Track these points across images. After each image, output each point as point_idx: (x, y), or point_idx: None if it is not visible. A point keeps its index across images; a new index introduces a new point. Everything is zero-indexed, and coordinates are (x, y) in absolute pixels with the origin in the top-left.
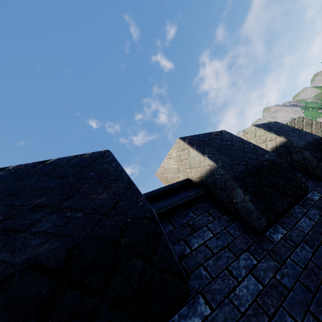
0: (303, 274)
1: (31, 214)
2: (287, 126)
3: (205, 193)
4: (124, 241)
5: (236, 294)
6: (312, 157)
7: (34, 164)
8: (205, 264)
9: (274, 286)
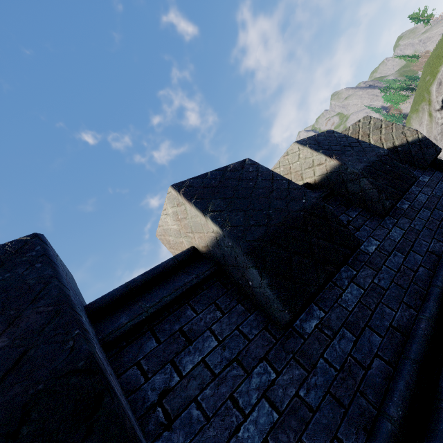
0: (337, 380)
1: None
2: (344, 137)
3: (213, 272)
4: (28, 431)
5: (238, 438)
6: (371, 187)
7: None
8: (199, 397)
9: (294, 410)
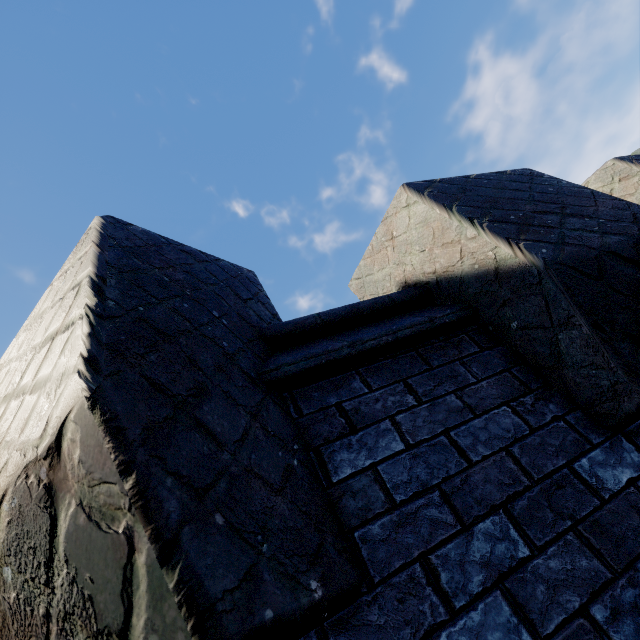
0: None
1: (541, 216)
2: None
3: None
4: None
5: None
6: None
7: (458, 178)
8: None
9: None
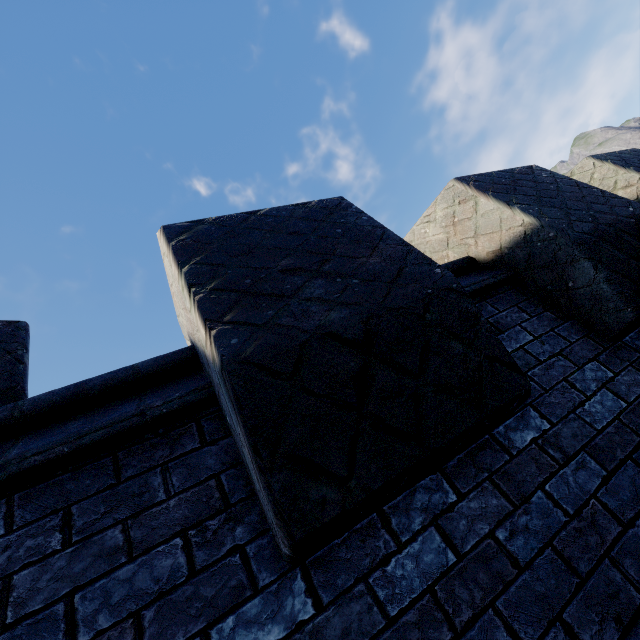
0: None
1: (287, 278)
2: None
3: (509, 277)
4: (431, 318)
5: (585, 410)
6: None
7: (241, 216)
8: (529, 373)
9: None
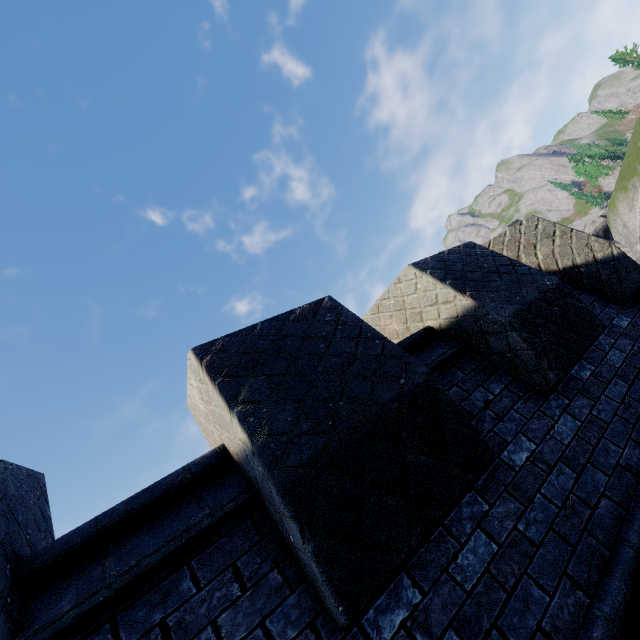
0: None
1: None
2: (490, 256)
3: (240, 504)
4: None
5: None
6: (525, 348)
7: None
8: None
9: None
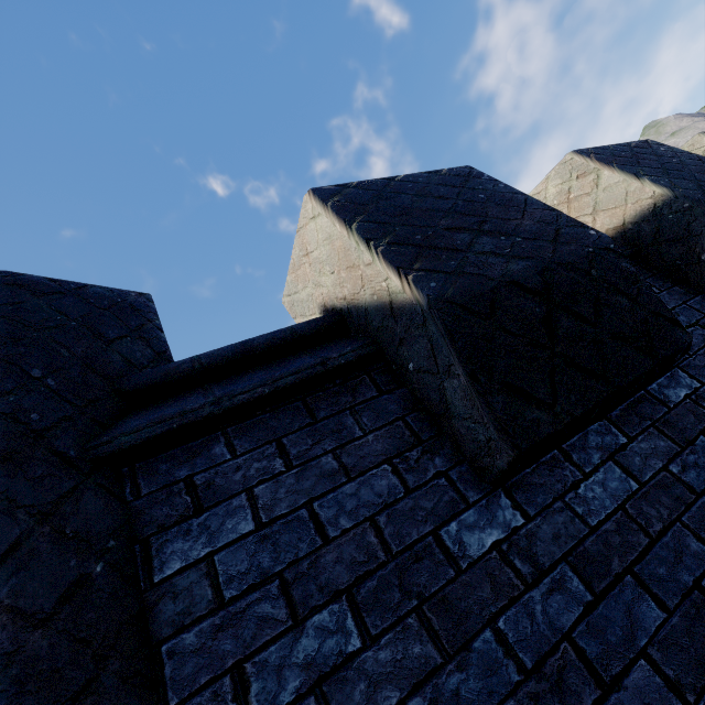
0: None
1: (453, 235)
2: None
3: (634, 253)
4: (597, 274)
5: None
6: None
7: (380, 181)
8: None
9: None
